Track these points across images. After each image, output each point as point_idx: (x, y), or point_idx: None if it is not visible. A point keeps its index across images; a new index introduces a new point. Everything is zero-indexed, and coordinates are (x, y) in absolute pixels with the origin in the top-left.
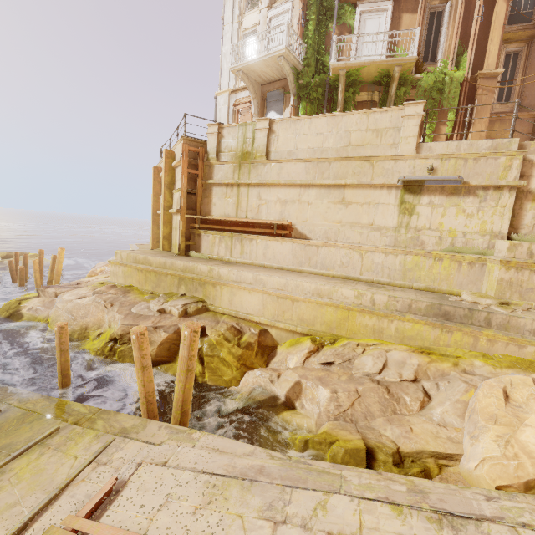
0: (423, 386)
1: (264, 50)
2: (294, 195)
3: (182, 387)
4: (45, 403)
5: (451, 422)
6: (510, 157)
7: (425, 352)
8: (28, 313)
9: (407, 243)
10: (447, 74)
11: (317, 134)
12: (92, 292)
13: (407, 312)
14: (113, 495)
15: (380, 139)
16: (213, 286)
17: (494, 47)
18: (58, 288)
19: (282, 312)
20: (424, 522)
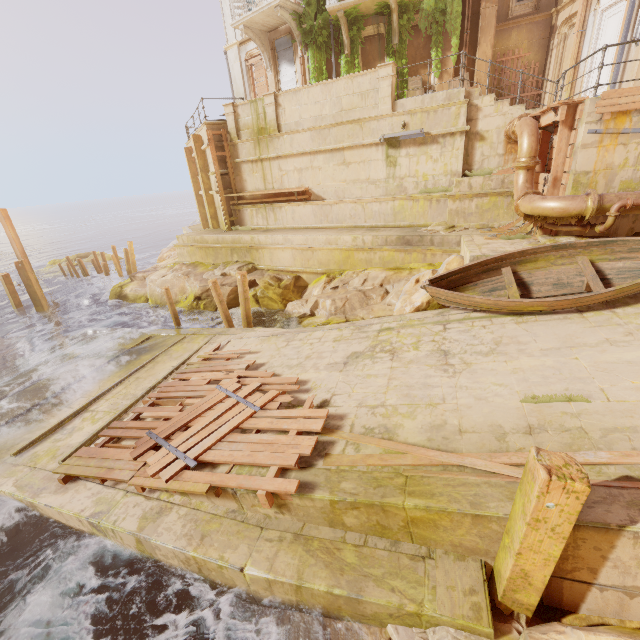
0: (386, 288)
1: (260, 1)
2: (307, 162)
3: (244, 308)
4: (172, 331)
5: (394, 303)
6: (458, 106)
7: (392, 269)
8: (131, 293)
9: (395, 191)
10: None
11: (315, 103)
12: (171, 270)
13: (385, 245)
14: (221, 348)
15: (365, 101)
16: (257, 251)
17: None
18: (144, 273)
19: (307, 261)
20: (349, 330)
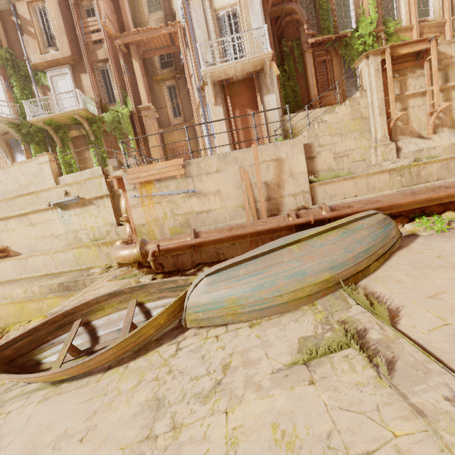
0: None
1: None
2: (2, 226)
3: None
4: None
5: None
6: (99, 179)
7: None
8: None
9: (74, 242)
10: (119, 112)
11: None
12: None
13: (51, 292)
14: None
15: (36, 179)
16: None
17: (142, 90)
18: None
19: None
20: None
